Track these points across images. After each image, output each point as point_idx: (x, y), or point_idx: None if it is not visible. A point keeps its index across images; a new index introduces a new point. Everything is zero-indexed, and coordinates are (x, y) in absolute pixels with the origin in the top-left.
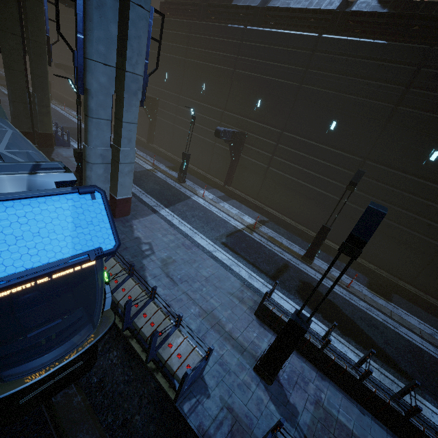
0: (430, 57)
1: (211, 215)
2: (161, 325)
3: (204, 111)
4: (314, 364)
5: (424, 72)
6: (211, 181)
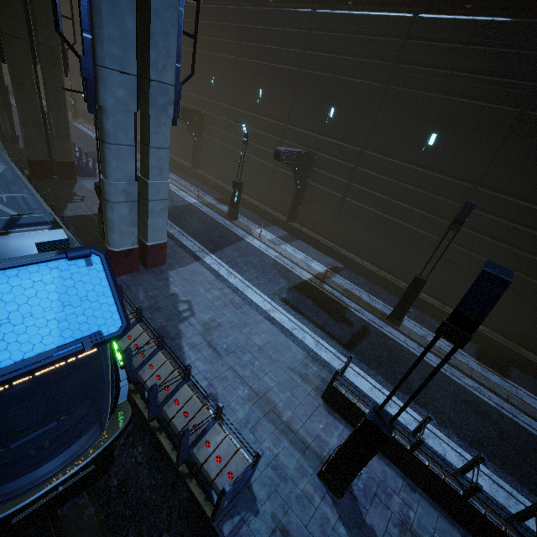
0: None
1: (269, 261)
2: (196, 416)
3: (261, 125)
4: (400, 468)
5: None
6: (270, 215)
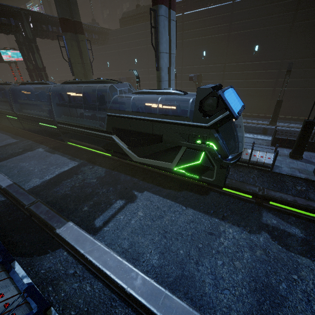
0: None
1: None
2: (244, 151)
3: None
4: (313, 151)
5: None
6: None
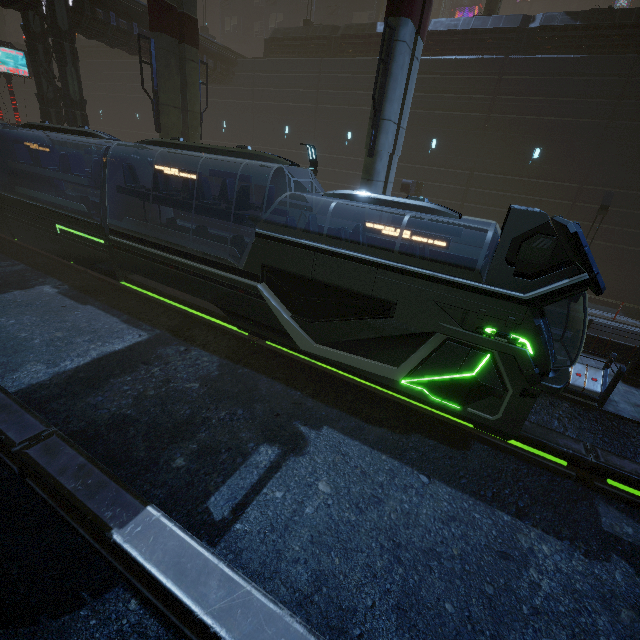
0: (639, 65)
1: None
2: None
3: (354, 166)
4: None
5: (636, 82)
6: None
